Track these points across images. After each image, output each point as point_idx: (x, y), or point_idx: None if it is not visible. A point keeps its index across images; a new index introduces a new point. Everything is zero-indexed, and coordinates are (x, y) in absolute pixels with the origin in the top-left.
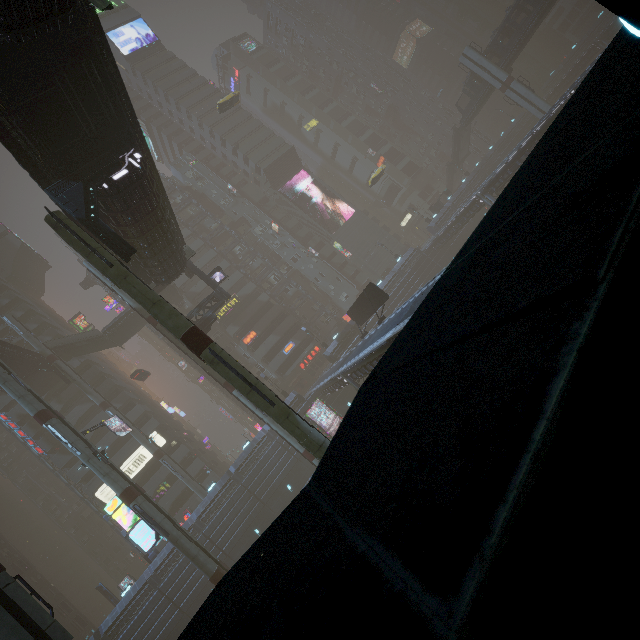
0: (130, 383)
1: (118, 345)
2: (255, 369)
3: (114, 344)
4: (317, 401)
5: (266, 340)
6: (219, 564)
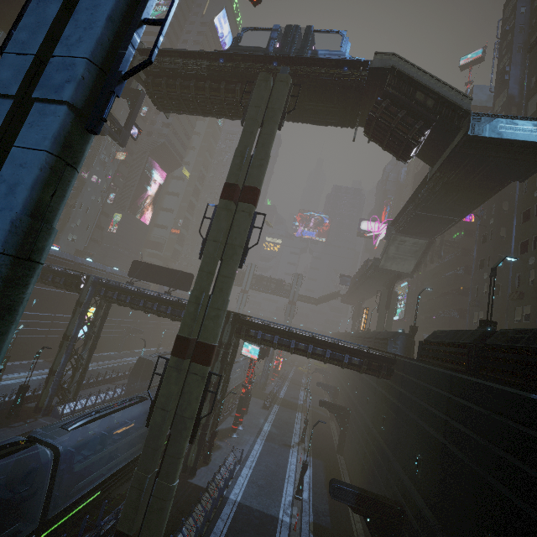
0: None
1: None
2: None
3: None
4: None
5: None
6: None
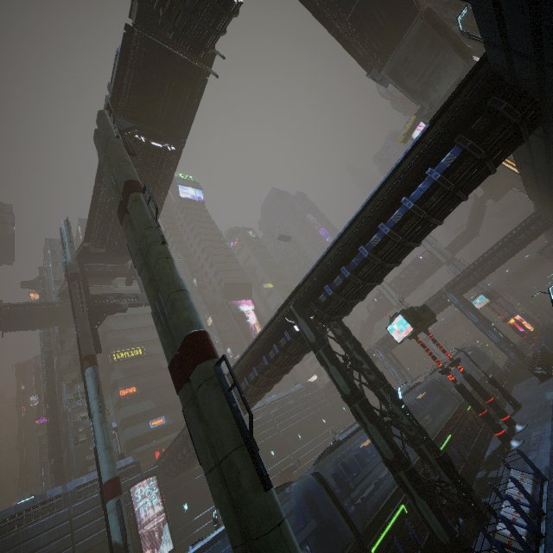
0: None
1: (3, 327)
2: None
3: None
4: (153, 480)
5: (141, 402)
6: None
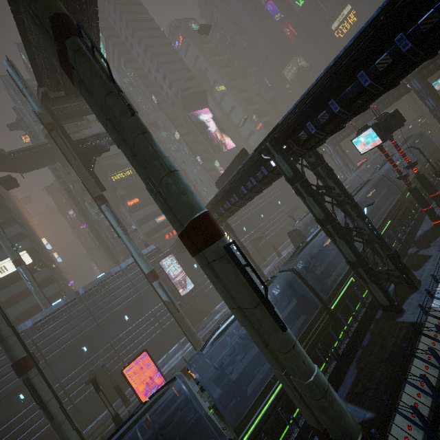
0: (20, 213)
1: (19, 171)
2: (129, 228)
3: (15, 169)
4: (171, 256)
5: (145, 208)
6: (29, 354)
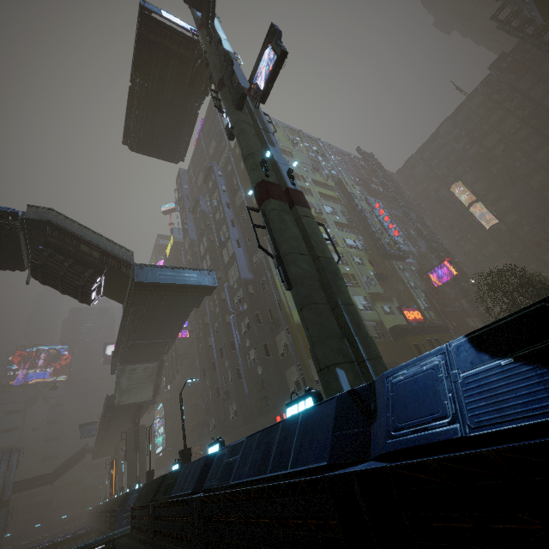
0: None
1: None
2: None
3: None
4: None
5: None
6: None
